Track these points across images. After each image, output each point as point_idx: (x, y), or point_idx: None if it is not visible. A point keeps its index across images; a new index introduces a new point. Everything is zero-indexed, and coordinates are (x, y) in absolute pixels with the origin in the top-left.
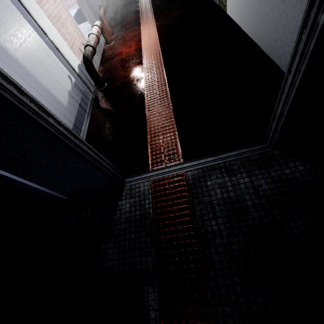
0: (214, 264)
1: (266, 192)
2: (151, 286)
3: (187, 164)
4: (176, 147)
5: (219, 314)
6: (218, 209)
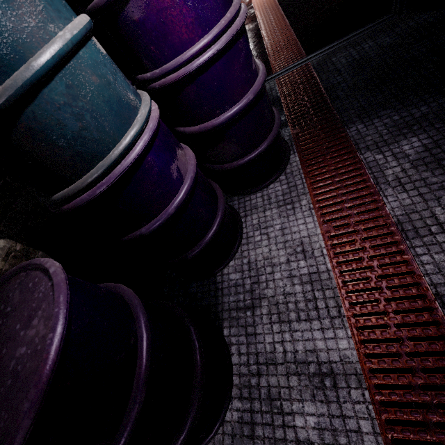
0: (340, 96)
1: (389, 43)
2: (284, 127)
3: (311, 55)
4: (299, 51)
5: (344, 116)
6: (343, 69)
